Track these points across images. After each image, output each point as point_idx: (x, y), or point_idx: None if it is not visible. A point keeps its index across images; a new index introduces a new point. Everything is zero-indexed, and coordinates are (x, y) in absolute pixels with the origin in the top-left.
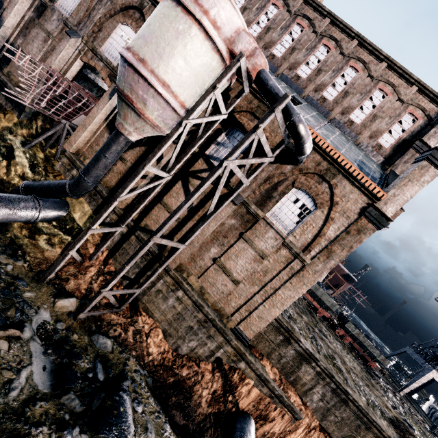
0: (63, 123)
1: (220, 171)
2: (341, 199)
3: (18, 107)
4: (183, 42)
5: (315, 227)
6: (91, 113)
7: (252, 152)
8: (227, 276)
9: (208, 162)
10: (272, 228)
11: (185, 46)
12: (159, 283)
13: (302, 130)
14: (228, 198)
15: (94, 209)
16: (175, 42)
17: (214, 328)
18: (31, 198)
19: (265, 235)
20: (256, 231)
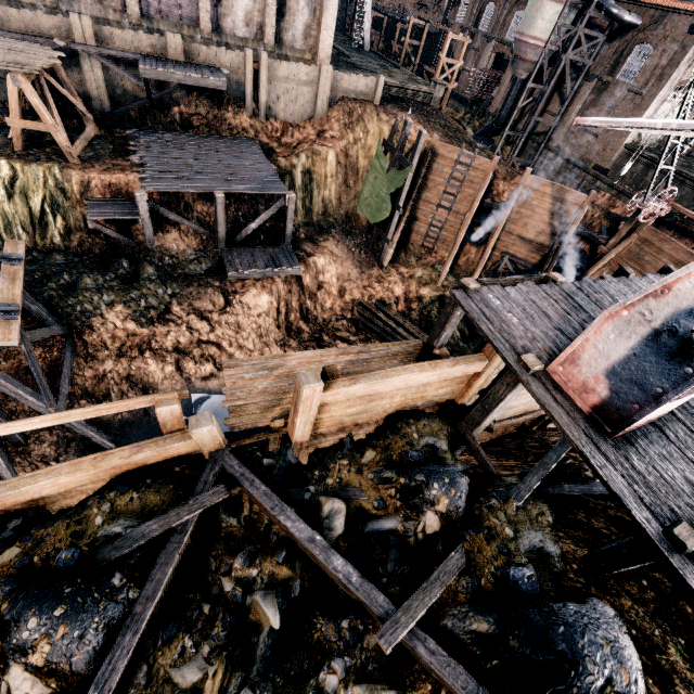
0: (487, 98)
1: (562, 64)
2: (671, 32)
3: (464, 104)
4: (540, 12)
5: (652, 65)
6: (502, 81)
7: (583, 43)
8: (589, 135)
9: (573, 67)
10: (618, 85)
11: (541, 13)
12: (545, 160)
13: (611, 11)
14: (578, 79)
15: (507, 137)
16: (536, 15)
17: (579, 170)
18: (478, 137)
19: (614, 93)
20: (608, 93)
